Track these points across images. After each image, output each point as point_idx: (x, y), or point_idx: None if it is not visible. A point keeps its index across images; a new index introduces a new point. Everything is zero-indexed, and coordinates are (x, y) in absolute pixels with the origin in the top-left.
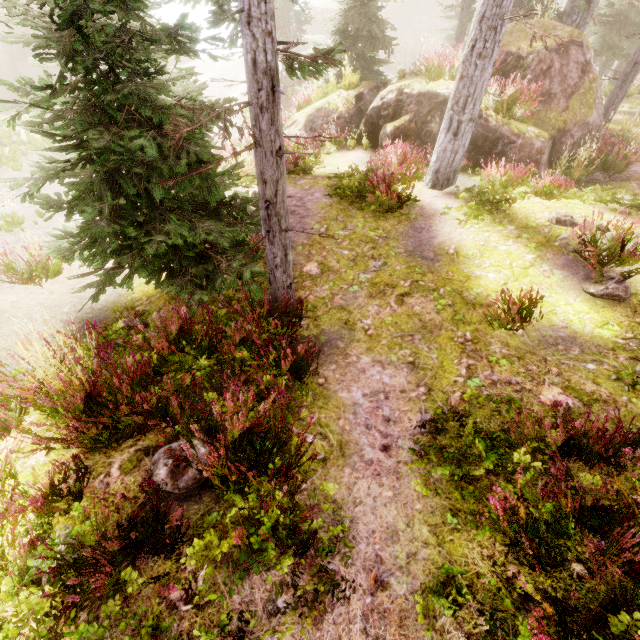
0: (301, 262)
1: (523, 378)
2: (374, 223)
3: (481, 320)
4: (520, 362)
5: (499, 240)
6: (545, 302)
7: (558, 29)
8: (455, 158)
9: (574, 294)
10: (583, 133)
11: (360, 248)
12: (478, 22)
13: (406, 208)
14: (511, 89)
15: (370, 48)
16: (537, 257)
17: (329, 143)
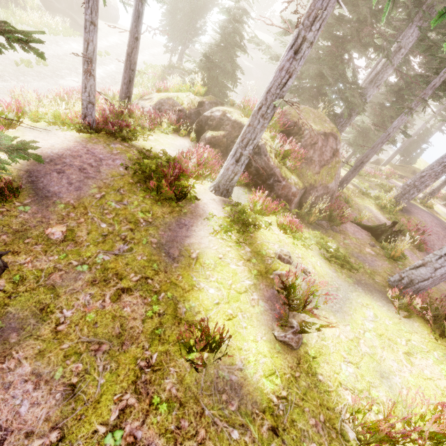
0: (51, 221)
1: (165, 442)
2: (149, 206)
3: (177, 340)
4: (178, 412)
5: (234, 258)
6: (239, 334)
7: (327, 122)
8: (235, 178)
9: (264, 331)
10: (324, 192)
11: (120, 226)
12: (266, 93)
13: (184, 201)
14: (288, 146)
15: (223, 76)
16: (253, 285)
17: (166, 125)
